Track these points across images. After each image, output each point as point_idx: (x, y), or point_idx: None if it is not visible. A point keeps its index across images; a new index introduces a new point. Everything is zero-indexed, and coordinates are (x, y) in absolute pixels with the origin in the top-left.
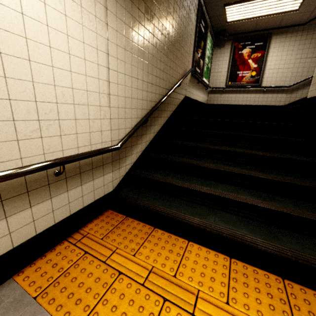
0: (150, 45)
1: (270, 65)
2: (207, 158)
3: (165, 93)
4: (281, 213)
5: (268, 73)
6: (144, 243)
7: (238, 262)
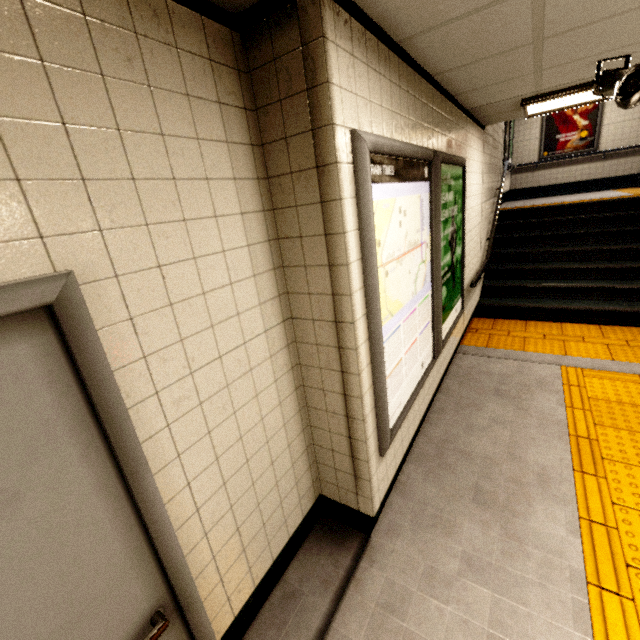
0: (490, 166)
1: (609, 119)
2: (554, 262)
3: (492, 202)
4: (636, 290)
5: (608, 131)
6: (526, 327)
7: (605, 326)
